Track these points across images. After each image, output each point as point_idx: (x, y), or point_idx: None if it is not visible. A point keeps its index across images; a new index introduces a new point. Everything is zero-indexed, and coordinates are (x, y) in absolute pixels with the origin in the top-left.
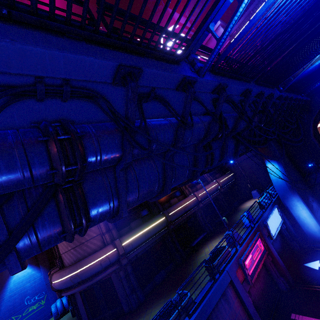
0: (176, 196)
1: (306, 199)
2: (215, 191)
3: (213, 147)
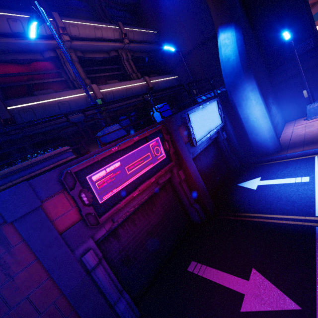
0: (58, 89)
1: (265, 97)
2: (139, 93)
3: None
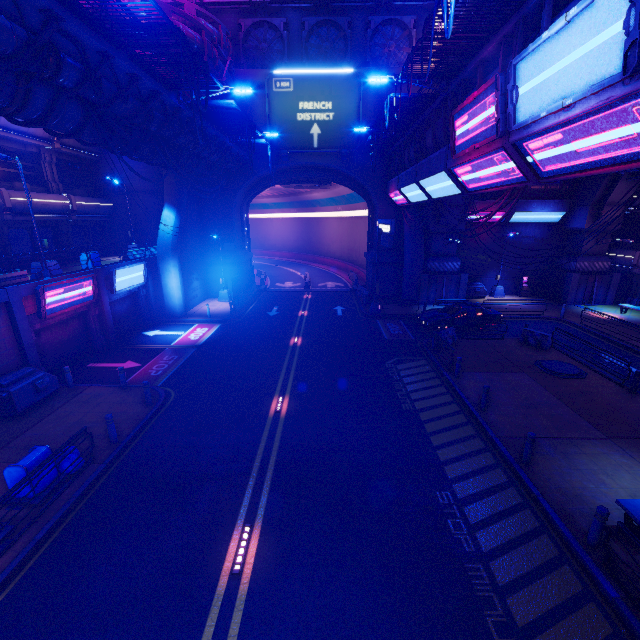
0: None
1: (190, 273)
2: (57, 211)
3: (36, 89)
